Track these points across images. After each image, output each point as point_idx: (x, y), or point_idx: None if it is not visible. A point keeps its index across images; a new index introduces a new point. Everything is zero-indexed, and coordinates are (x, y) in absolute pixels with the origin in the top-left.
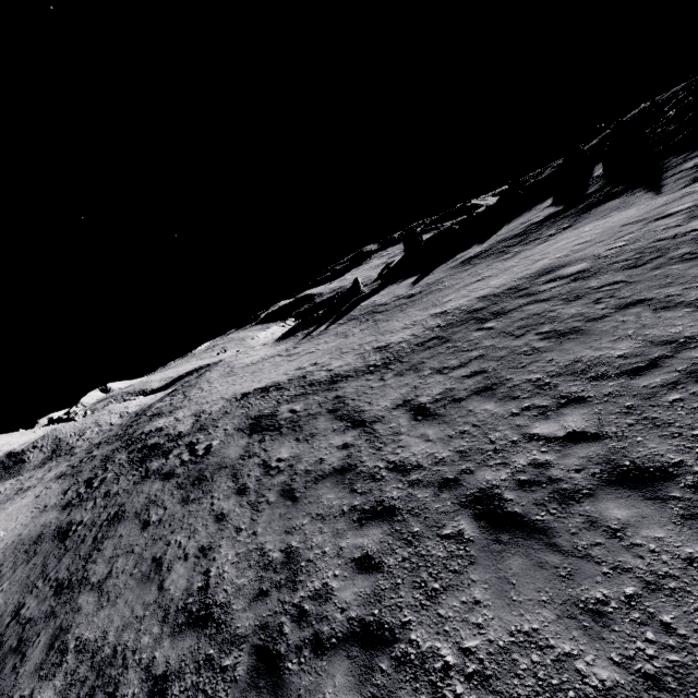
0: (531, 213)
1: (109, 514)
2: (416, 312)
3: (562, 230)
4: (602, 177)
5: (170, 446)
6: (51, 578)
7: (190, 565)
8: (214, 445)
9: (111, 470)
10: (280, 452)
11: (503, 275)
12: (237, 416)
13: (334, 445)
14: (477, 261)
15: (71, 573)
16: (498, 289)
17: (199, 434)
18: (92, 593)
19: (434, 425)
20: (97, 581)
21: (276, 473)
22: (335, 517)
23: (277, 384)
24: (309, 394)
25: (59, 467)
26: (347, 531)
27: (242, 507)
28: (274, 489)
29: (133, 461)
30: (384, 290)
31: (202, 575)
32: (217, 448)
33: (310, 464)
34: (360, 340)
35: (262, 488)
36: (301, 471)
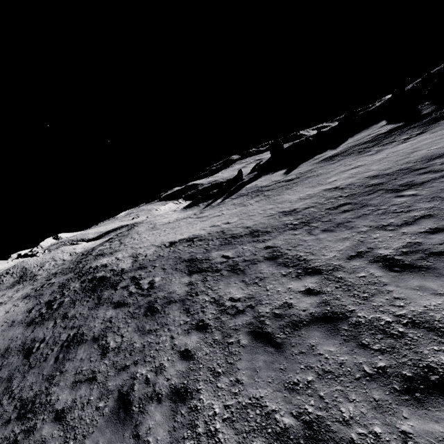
0: (370, 130)
1: (68, 335)
2: (304, 189)
3: (416, 135)
4: (432, 104)
5: (116, 279)
6: (15, 396)
7: (166, 411)
8: (157, 281)
9: (67, 295)
10: (230, 291)
11: (380, 163)
12: (171, 258)
13: (295, 290)
14: (339, 158)
15: (34, 393)
16: (387, 171)
17: (140, 271)
18: (56, 425)
19: (431, 278)
20: (61, 410)
21: (236, 313)
22: (358, 379)
23: (199, 236)
24: (235, 244)
25: (25, 289)
26: (397, 406)
27: (209, 346)
28: (241, 329)
29: (86, 290)
30: (261, 178)
31: (187, 429)
32: (161, 284)
33: (275, 307)
34: (261, 207)
35: (225, 326)
36: (268, 314)
